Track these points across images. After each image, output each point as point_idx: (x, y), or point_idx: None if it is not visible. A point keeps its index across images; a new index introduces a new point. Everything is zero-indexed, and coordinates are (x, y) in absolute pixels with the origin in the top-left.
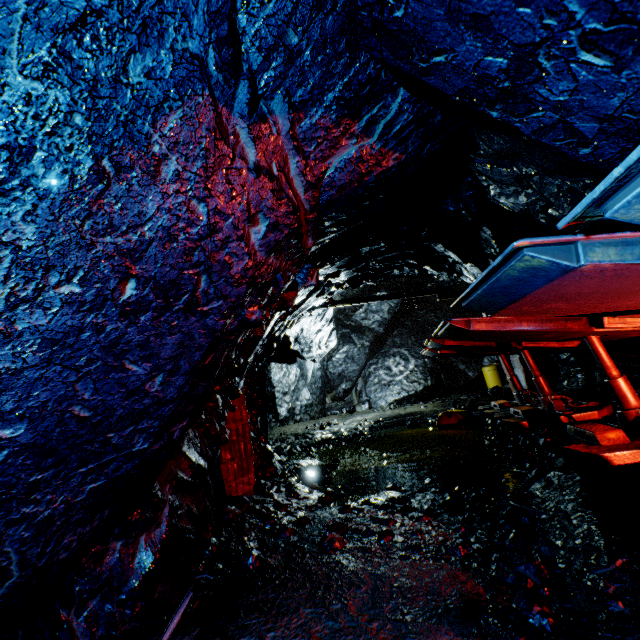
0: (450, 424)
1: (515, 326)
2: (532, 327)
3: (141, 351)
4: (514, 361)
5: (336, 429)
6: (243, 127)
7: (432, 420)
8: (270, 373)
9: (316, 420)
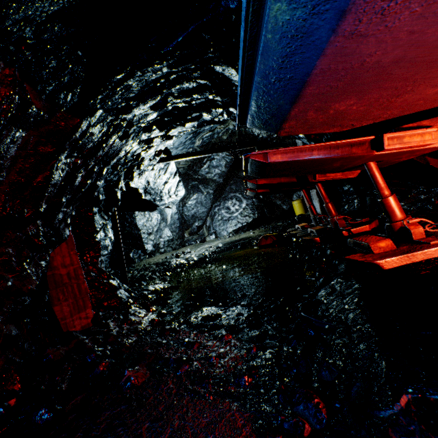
0: (267, 244)
1: (307, 155)
2: (322, 155)
3: None
4: (313, 195)
5: (188, 256)
6: None
7: (256, 242)
8: (135, 220)
9: (177, 250)
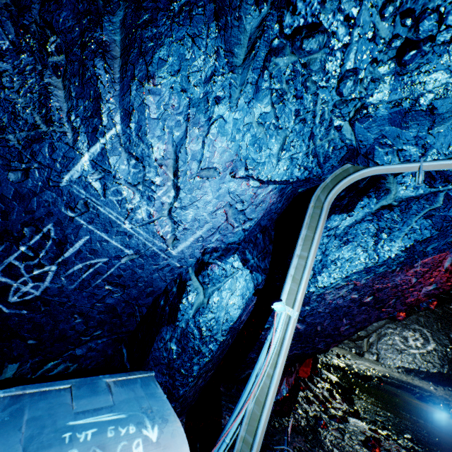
0: None
1: None
2: None
3: (351, 316)
4: None
5: (349, 363)
6: (451, 257)
7: (444, 406)
8: None
9: None
